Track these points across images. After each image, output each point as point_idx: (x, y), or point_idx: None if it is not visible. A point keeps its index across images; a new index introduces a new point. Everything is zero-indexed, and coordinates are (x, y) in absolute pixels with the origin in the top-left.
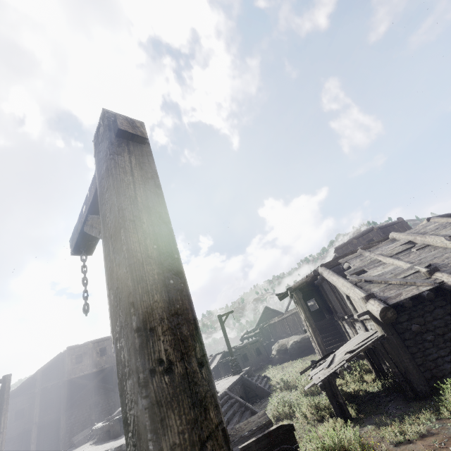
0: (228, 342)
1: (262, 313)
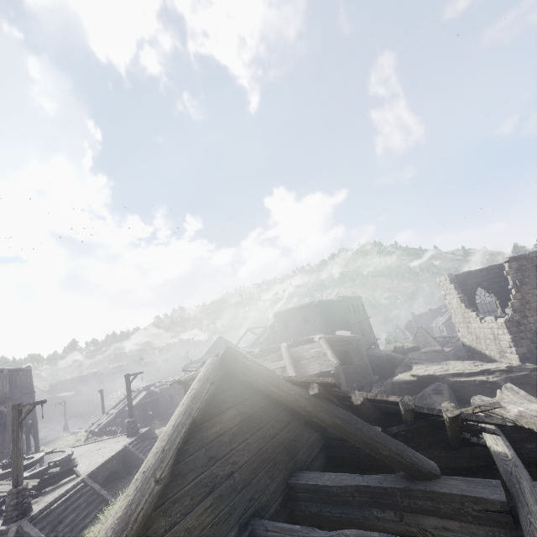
0: (130, 404)
1: (213, 343)
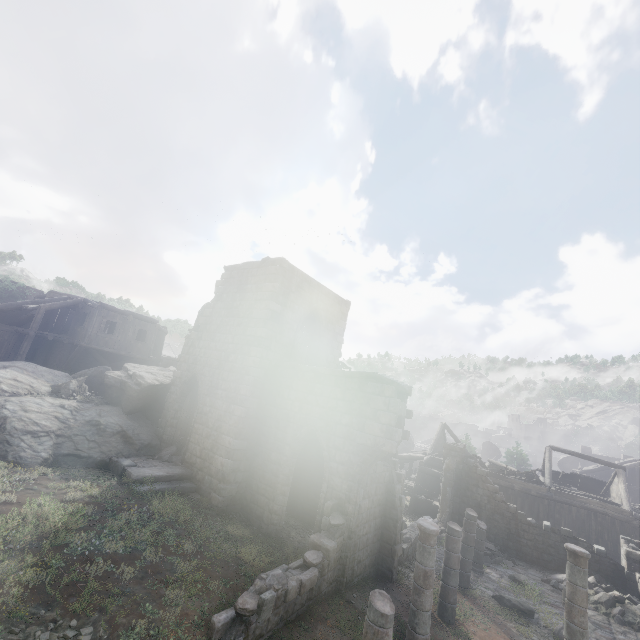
0: None
1: None
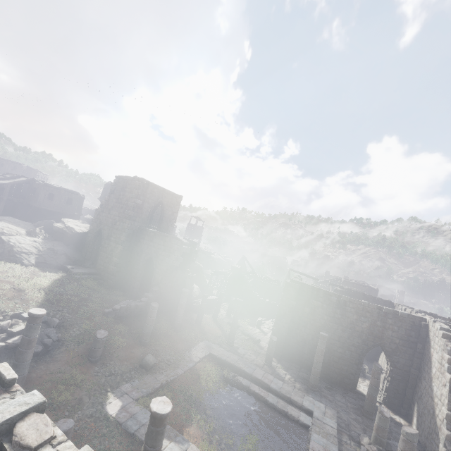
0: None
1: None
